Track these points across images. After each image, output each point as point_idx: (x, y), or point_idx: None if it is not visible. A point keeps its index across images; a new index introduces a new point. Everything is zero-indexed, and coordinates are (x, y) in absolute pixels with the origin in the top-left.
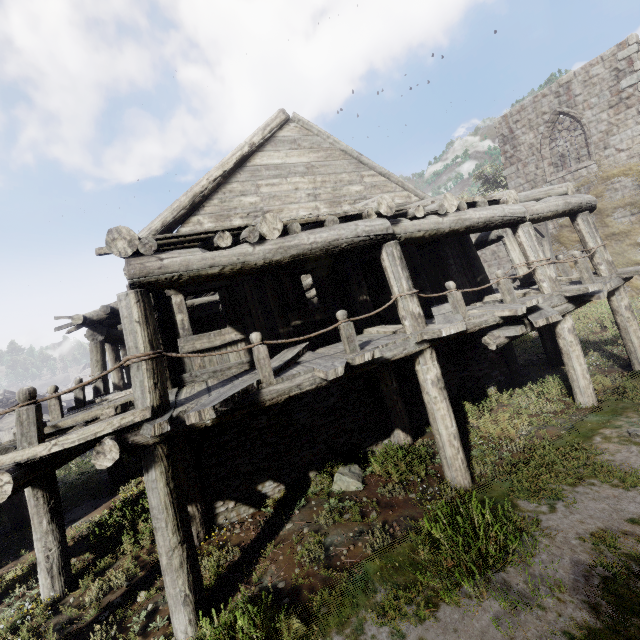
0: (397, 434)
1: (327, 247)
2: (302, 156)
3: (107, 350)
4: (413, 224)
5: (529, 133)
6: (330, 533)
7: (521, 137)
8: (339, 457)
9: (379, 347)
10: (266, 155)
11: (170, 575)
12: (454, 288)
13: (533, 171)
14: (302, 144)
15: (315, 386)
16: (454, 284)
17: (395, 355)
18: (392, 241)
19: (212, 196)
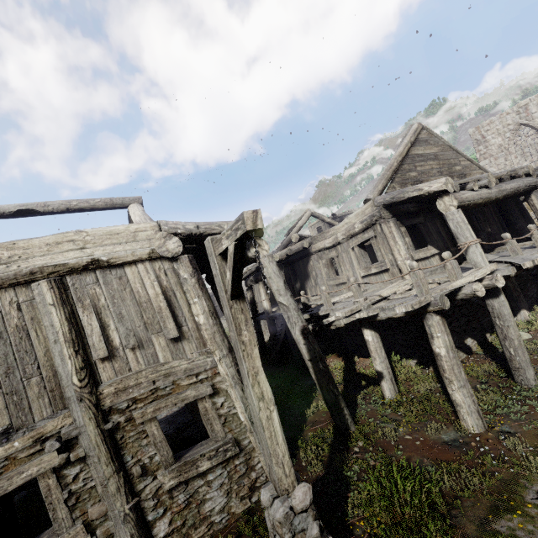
0: (523, 313)
1: (516, 191)
2: (431, 149)
3: (261, 286)
4: None
5: (498, 138)
6: None
7: (491, 140)
8: None
9: None
10: (416, 149)
11: (521, 350)
12: None
13: (503, 162)
14: (430, 142)
15: None
16: None
17: None
18: None
19: (397, 172)
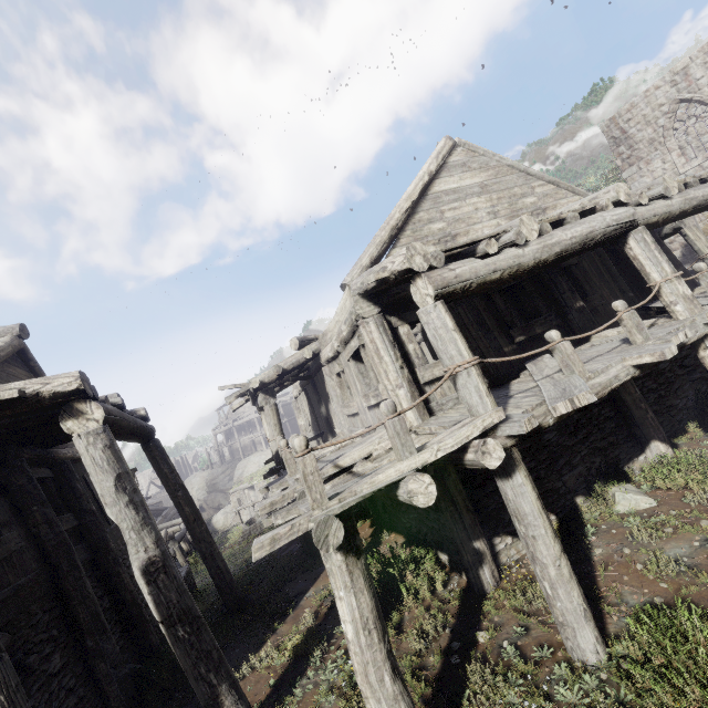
0: (655, 447)
1: (585, 240)
2: (474, 177)
3: (263, 418)
4: (647, 210)
5: (646, 129)
6: (664, 548)
7: (637, 135)
8: (600, 479)
9: (672, 332)
10: (442, 181)
11: (563, 587)
12: (706, 268)
13: (660, 166)
14: (471, 166)
15: (630, 377)
16: (705, 264)
17: (690, 338)
18: (640, 227)
19: (404, 228)
